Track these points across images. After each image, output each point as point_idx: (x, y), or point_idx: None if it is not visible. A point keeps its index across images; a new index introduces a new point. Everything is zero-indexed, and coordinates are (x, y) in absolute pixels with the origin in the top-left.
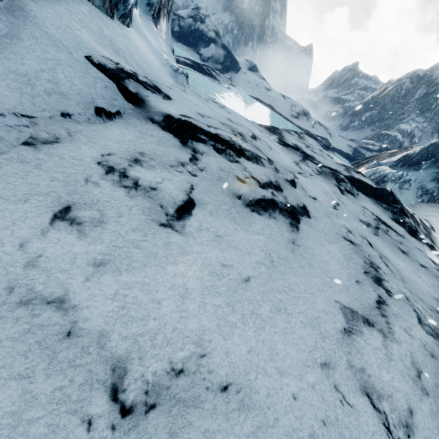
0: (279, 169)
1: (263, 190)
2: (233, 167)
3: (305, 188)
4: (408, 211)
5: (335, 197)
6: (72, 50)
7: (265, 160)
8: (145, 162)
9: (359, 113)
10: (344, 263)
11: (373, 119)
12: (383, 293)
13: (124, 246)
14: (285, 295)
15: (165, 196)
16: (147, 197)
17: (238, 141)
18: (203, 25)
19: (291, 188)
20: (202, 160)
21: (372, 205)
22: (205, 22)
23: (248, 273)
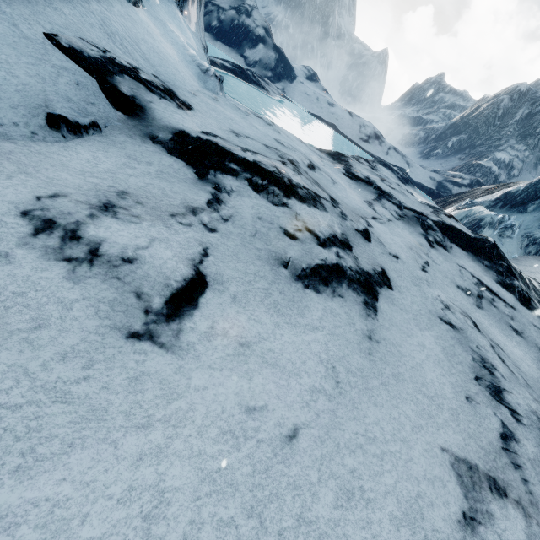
0: (347, 213)
1: (323, 250)
2: (278, 214)
3: (383, 242)
4: (516, 270)
5: (423, 253)
6: (20, 21)
7: (326, 202)
8: (123, 210)
9: (444, 137)
10: (445, 365)
11: (462, 145)
12: (507, 418)
13: (28, 402)
14: (360, 455)
15: (150, 273)
16: (111, 278)
17: (287, 173)
18: (249, 19)
19: (364, 243)
20: (228, 204)
21: (471, 262)
22: (252, 15)
23: (295, 418)
